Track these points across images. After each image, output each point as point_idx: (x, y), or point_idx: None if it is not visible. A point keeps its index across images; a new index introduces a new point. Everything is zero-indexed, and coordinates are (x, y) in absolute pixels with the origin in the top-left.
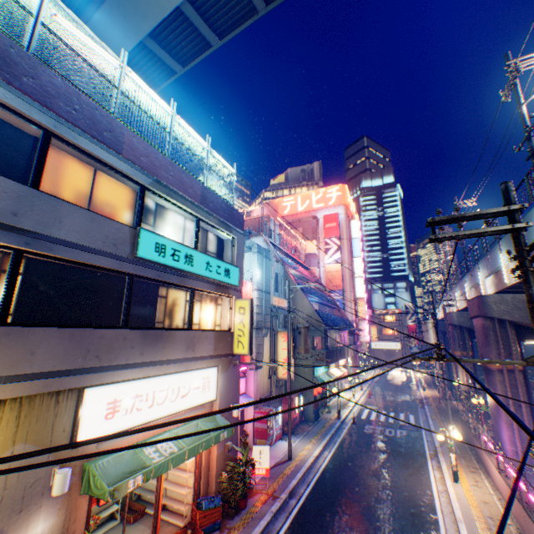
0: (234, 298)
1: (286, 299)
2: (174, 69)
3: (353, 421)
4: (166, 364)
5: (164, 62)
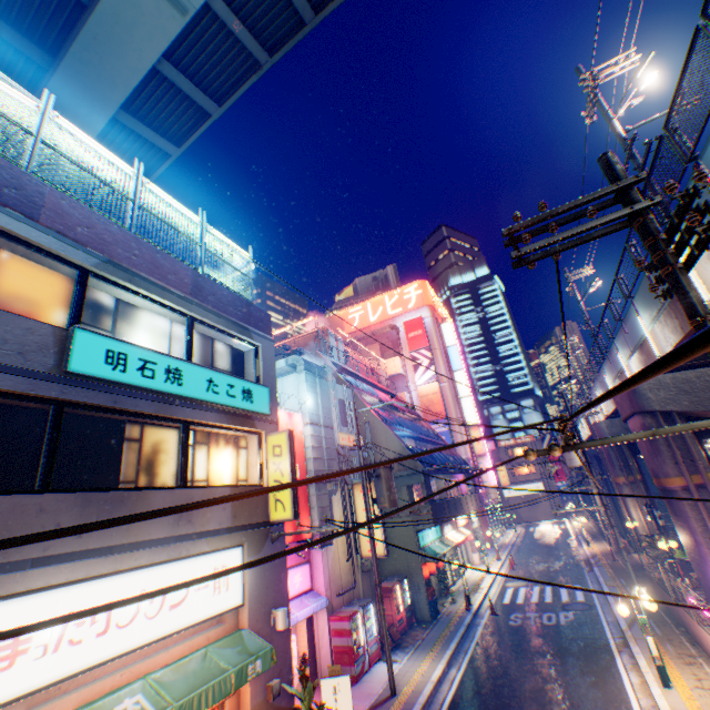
0: (265, 433)
1: (361, 436)
2: (167, 151)
3: (491, 611)
4: (134, 550)
5: (152, 143)
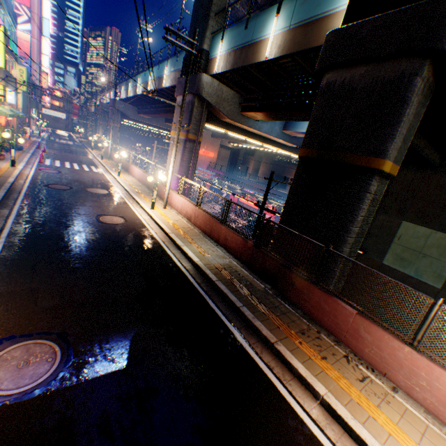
0: (18, 64)
1: None
2: None
3: (50, 139)
4: (13, 87)
5: None
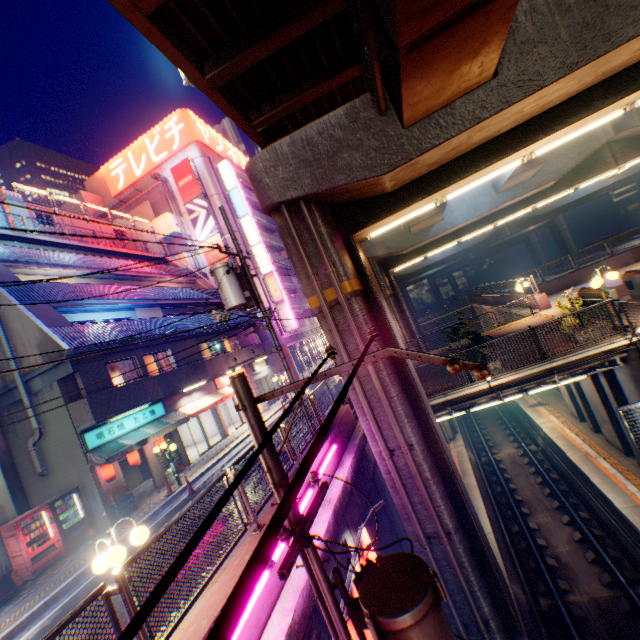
0: None
1: None
2: None
3: (189, 491)
4: None
5: None
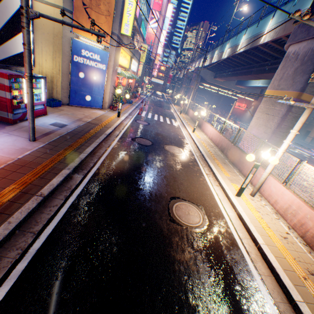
0: (143, 44)
1: None
2: None
3: (150, 96)
4: (136, 59)
5: None
